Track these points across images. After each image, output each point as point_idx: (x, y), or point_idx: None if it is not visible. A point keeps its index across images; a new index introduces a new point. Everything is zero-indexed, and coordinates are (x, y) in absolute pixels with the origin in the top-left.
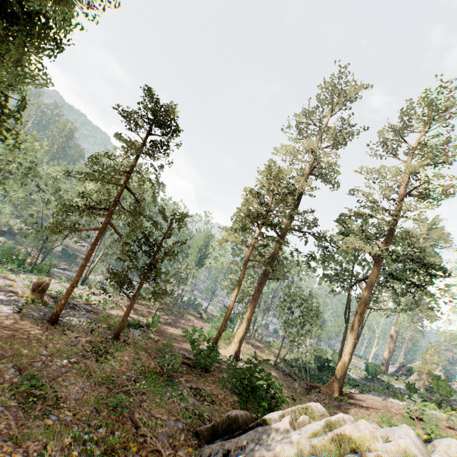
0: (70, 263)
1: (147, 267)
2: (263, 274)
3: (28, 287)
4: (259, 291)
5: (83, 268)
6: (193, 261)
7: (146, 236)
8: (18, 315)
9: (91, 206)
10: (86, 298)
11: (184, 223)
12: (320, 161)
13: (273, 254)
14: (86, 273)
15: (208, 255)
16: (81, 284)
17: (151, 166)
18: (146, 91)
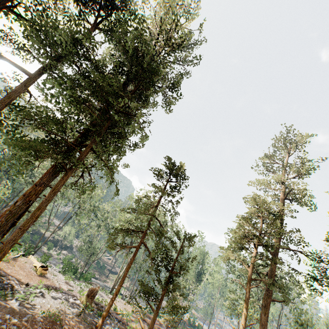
0: (100, 273)
1: (167, 280)
2: (266, 294)
3: (80, 292)
4: (266, 315)
5: (124, 279)
6: (192, 276)
7: (166, 253)
8: (79, 318)
9: (132, 230)
10: (114, 306)
11: (194, 242)
12: (292, 188)
13: (270, 273)
14: (114, 283)
15: (205, 271)
16: (109, 293)
17: (170, 201)
18: (168, 159)
